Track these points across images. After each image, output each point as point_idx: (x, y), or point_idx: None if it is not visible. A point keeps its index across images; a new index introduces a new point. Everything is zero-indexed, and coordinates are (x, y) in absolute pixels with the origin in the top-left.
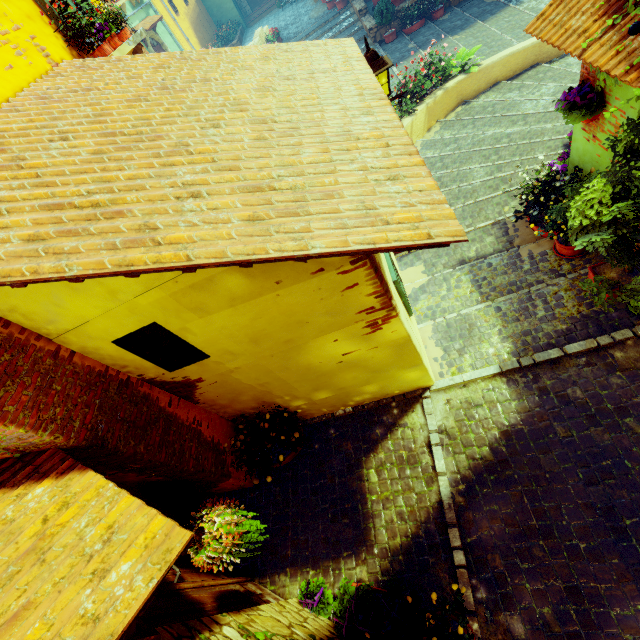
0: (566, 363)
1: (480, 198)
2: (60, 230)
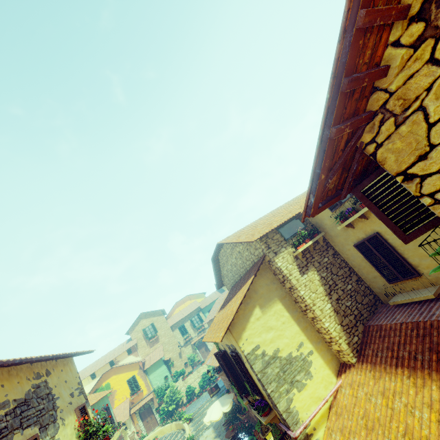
0: None
1: None
2: None
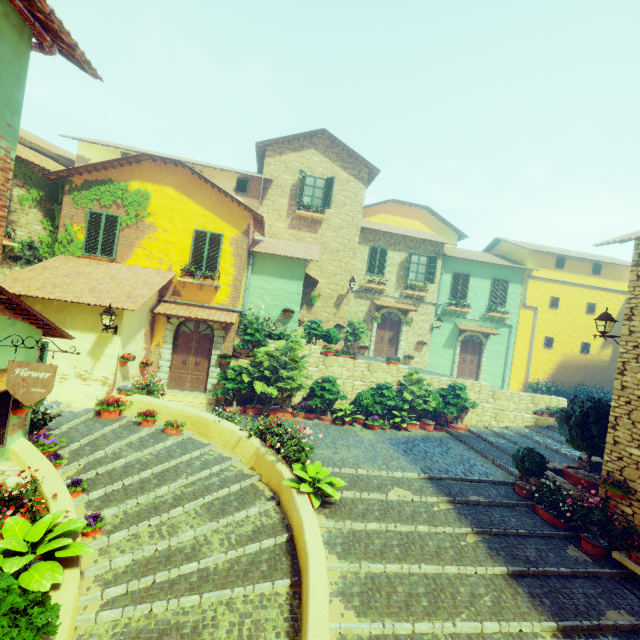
0: None
1: (92, 435)
2: (45, 267)
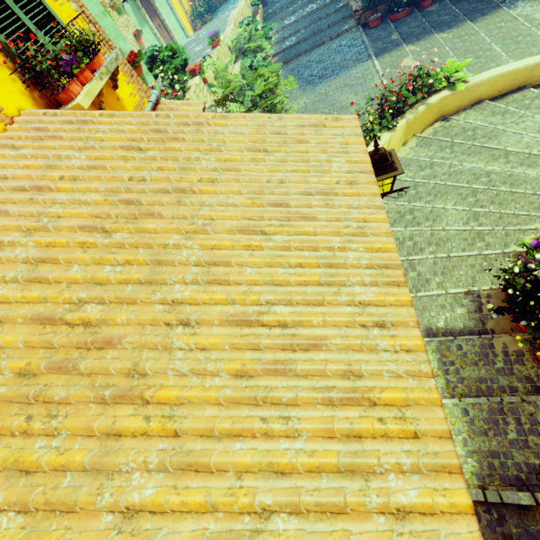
0: (536, 513)
1: (454, 253)
2: None
